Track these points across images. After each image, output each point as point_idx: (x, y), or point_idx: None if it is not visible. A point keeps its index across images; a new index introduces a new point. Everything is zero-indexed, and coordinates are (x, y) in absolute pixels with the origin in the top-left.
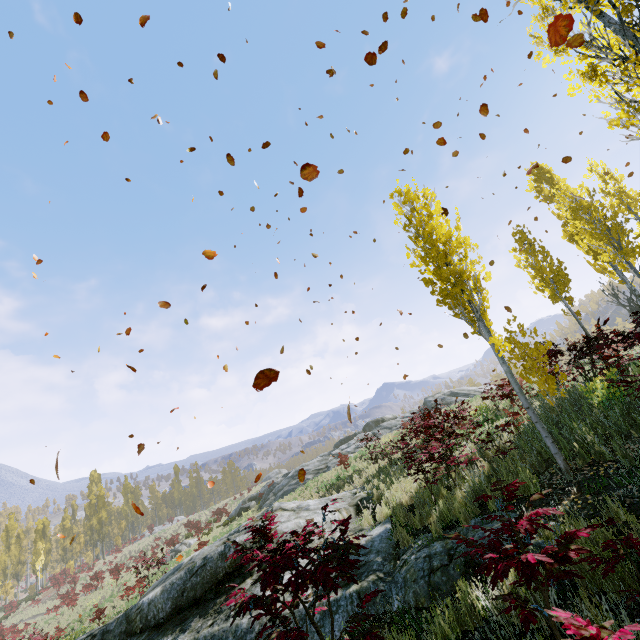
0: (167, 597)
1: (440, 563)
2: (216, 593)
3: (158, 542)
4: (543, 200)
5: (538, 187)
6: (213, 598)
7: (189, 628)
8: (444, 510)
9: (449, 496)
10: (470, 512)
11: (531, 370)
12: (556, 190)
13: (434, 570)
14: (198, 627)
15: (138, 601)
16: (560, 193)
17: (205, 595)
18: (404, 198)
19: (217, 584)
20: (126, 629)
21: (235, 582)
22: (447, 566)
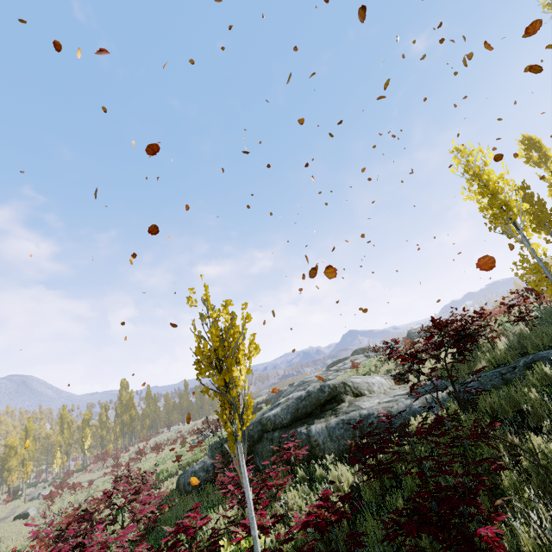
0: (287, 412)
1: (507, 371)
2: (321, 411)
3: (180, 434)
4: (532, 165)
5: (528, 154)
6: (319, 413)
7: (315, 423)
8: (490, 358)
9: (490, 353)
10: (513, 356)
11: (541, 282)
12: (543, 157)
13: (504, 374)
14: (324, 420)
15: (252, 423)
16: (547, 160)
17: (313, 412)
18: (462, 153)
19: (321, 406)
20: (262, 429)
21: (333, 405)
22: (513, 371)
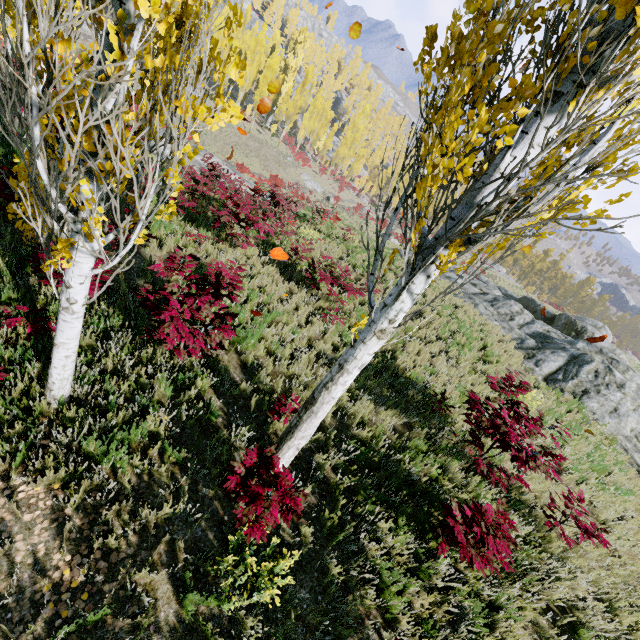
0: None
1: None
2: None
3: None
4: None
5: None
6: None
7: None
8: None
9: None
10: None
11: None
12: None
13: None
14: None
15: None
16: None
17: None
18: None
19: None
20: None
21: None
22: None
